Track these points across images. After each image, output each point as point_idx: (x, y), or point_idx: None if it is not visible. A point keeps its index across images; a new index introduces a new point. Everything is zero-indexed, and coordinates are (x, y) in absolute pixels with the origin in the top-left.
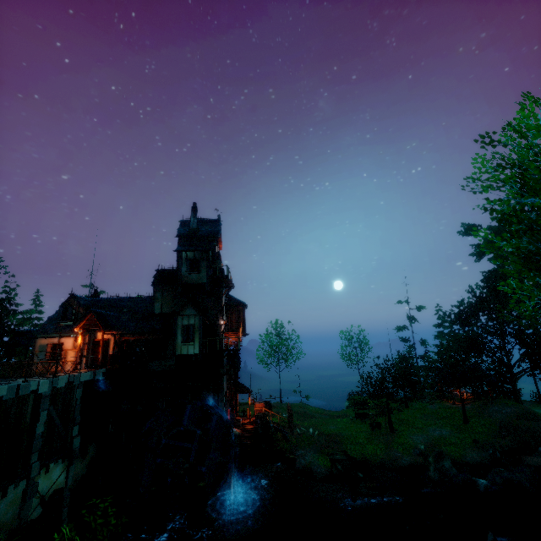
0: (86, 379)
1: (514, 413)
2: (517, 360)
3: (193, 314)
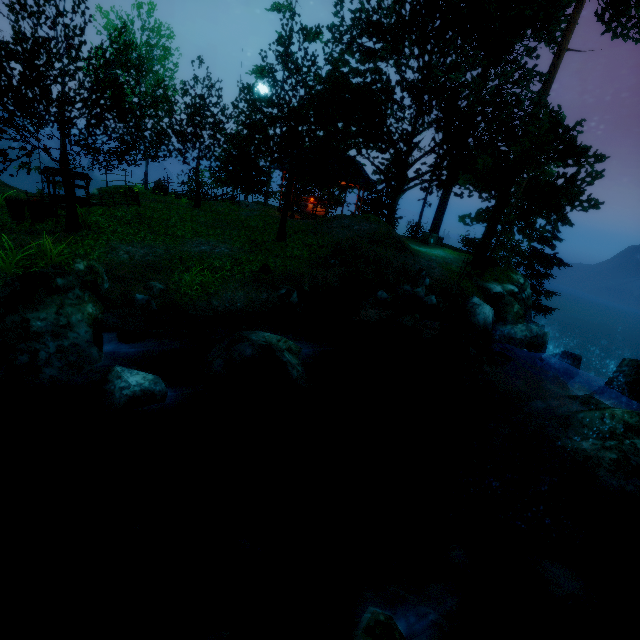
0: None
1: (371, 234)
2: (421, 156)
3: None
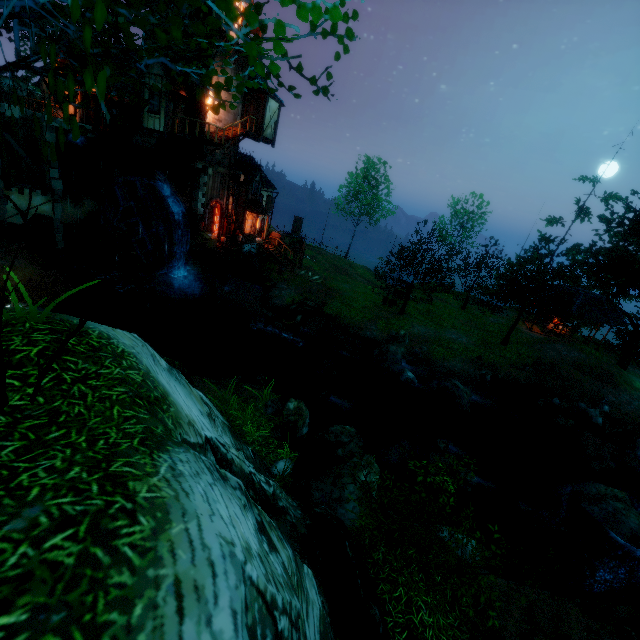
0: (57, 125)
1: (575, 360)
2: None
3: (160, 74)
